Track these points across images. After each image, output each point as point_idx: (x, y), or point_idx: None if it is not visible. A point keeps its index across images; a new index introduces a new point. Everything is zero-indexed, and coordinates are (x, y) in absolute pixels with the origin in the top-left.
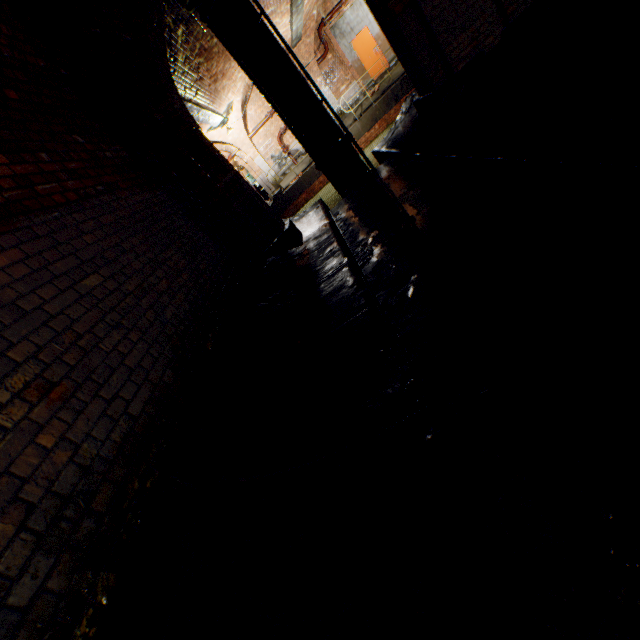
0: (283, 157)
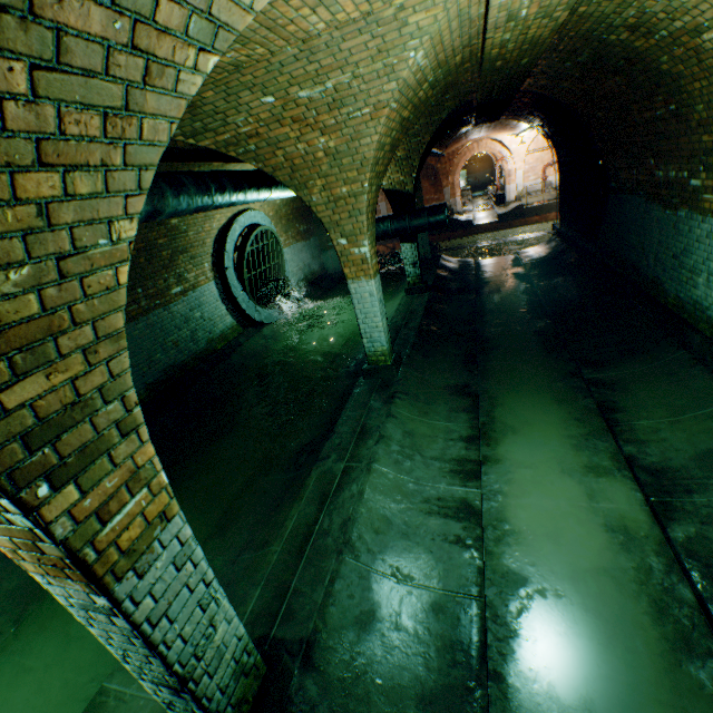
0: (537, 182)
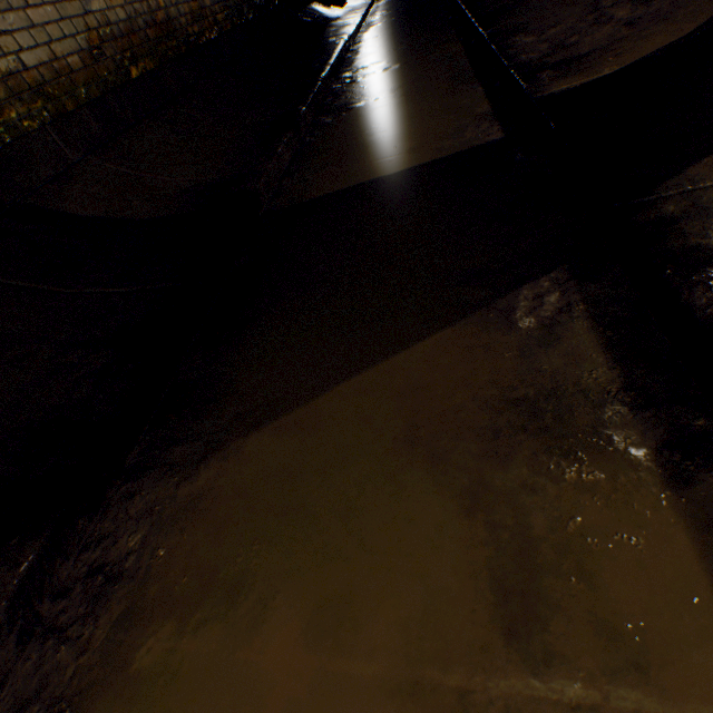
0: None
